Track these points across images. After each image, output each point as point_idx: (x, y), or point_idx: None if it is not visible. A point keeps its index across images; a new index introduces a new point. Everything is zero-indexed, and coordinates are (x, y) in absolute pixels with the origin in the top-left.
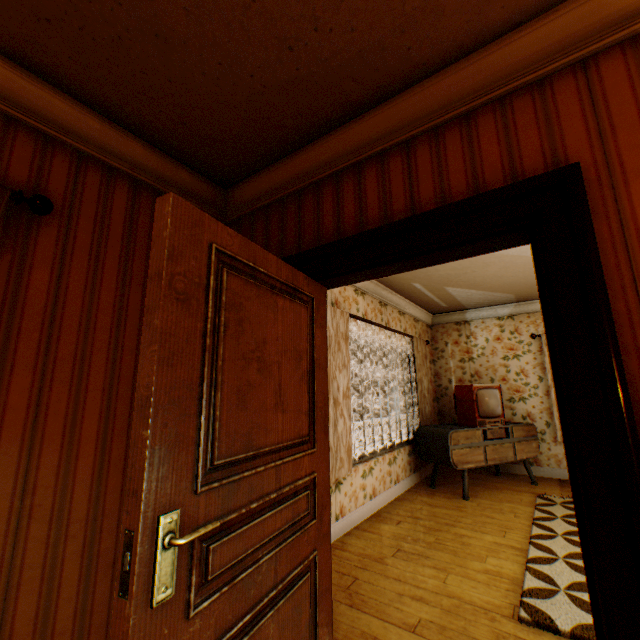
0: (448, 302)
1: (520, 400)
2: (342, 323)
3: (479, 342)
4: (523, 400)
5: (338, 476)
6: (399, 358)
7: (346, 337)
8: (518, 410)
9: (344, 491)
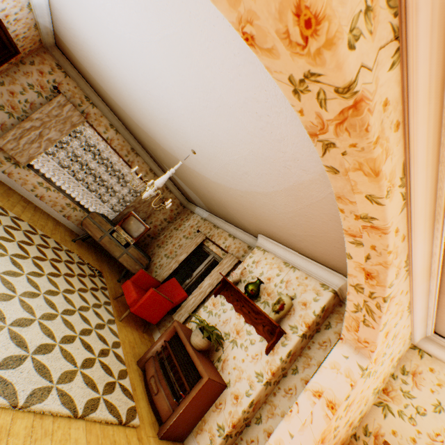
0: (182, 188)
1: (167, 257)
2: (77, 119)
3: (187, 224)
4: (168, 258)
5: (16, 158)
6: (131, 187)
7: (75, 126)
8: (162, 261)
9: (20, 172)
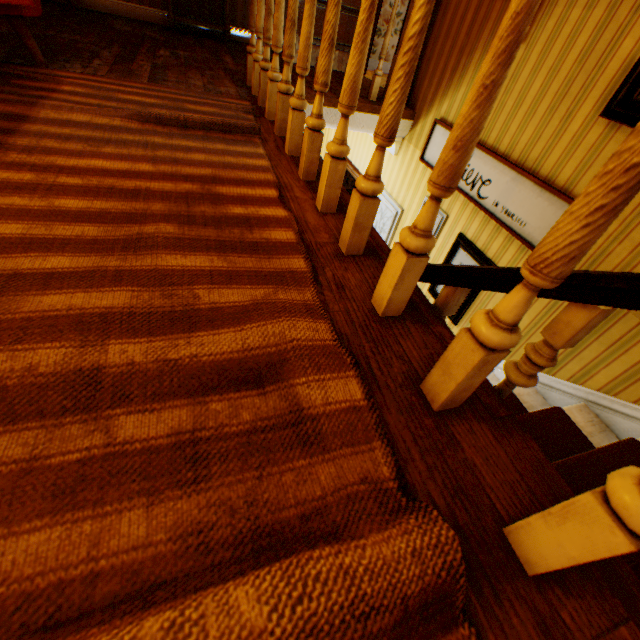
0: None
1: None
2: None
3: None
4: None
5: None
6: None
7: None
8: None
9: None
